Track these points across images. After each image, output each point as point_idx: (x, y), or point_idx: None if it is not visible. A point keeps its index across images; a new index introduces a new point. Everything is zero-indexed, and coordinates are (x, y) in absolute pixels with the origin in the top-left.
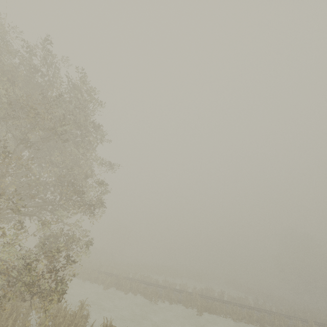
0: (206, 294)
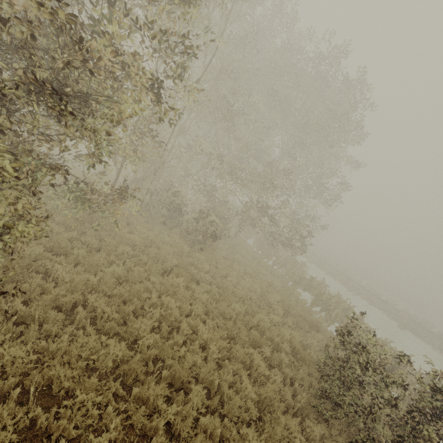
0: (419, 322)
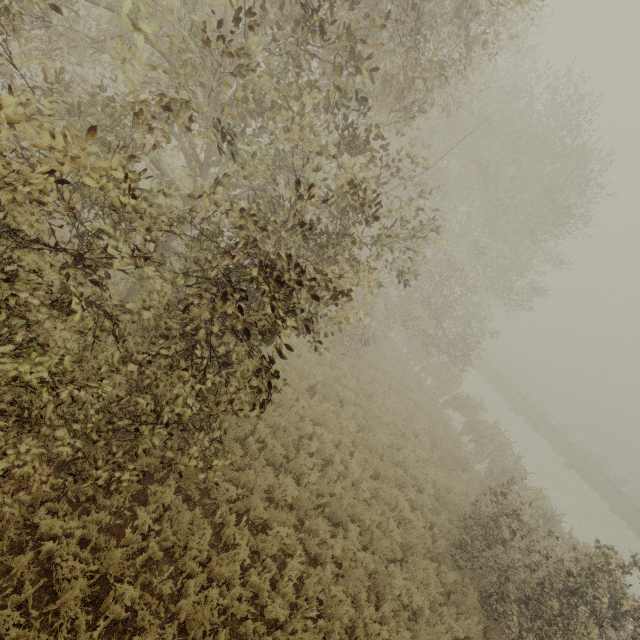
0: (593, 461)
